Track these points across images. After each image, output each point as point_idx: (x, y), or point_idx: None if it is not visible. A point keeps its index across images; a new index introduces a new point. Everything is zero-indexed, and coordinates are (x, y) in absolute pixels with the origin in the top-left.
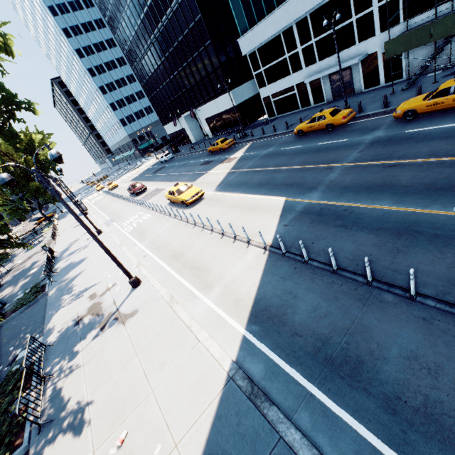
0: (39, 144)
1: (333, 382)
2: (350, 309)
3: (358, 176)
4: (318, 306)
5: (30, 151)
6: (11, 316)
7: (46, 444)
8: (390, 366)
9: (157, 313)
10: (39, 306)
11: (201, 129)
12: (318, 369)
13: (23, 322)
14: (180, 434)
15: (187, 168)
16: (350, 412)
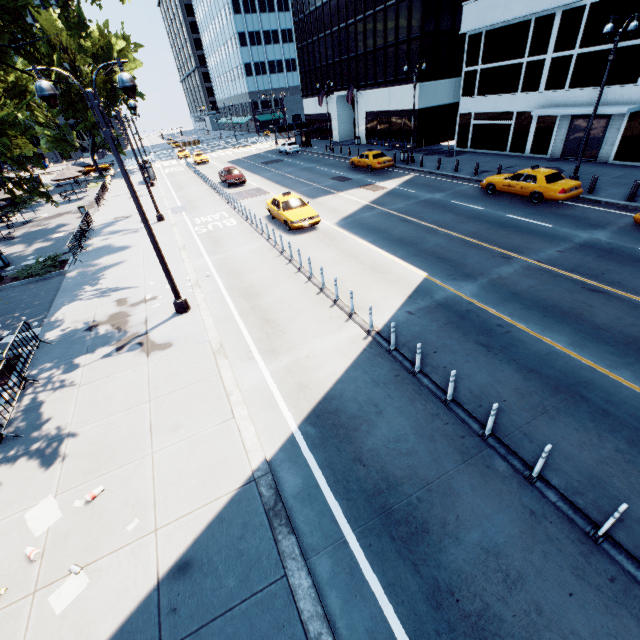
0: (118, 55)
1: (380, 538)
2: (443, 459)
3: (541, 286)
4: (403, 438)
5: (104, 60)
6: (10, 283)
7: (3, 461)
8: (460, 551)
9: (195, 358)
10: (50, 286)
11: (354, 125)
12: (368, 515)
13: (24, 298)
14: (166, 519)
15: (312, 175)
16: (383, 583)
